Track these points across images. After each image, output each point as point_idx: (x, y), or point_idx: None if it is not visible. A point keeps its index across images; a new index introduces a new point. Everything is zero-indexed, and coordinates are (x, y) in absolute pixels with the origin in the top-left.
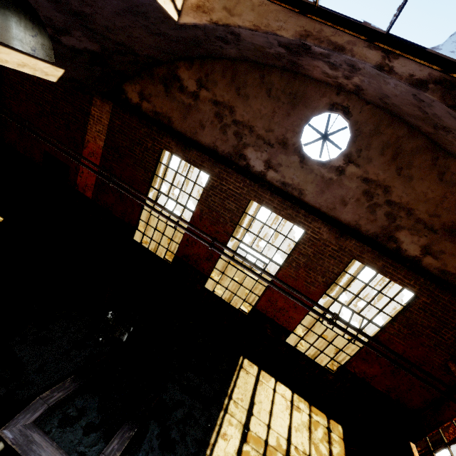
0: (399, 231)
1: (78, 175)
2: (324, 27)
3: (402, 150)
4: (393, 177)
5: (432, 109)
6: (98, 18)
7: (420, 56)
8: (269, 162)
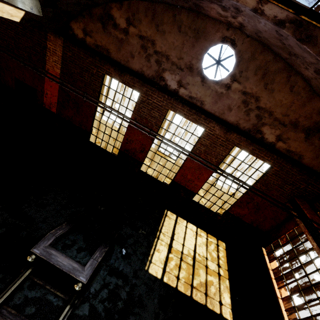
0: (263, 126)
1: (44, 96)
2: None
3: (269, 71)
4: (262, 90)
5: (288, 41)
6: None
7: (282, 2)
8: (180, 82)
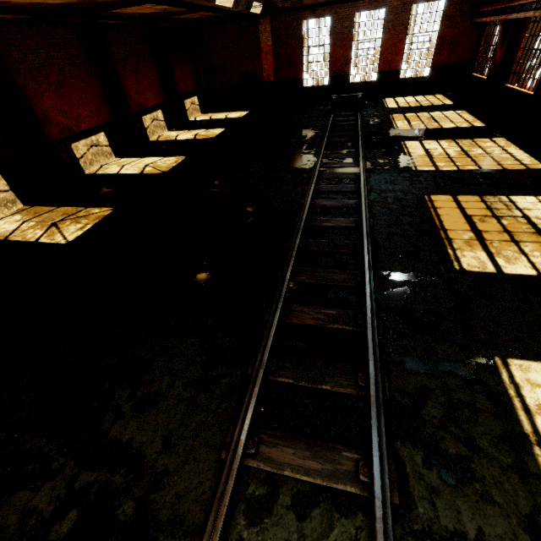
0: None
1: (263, 73)
2: None
3: None
4: None
5: None
6: None
7: None
8: None
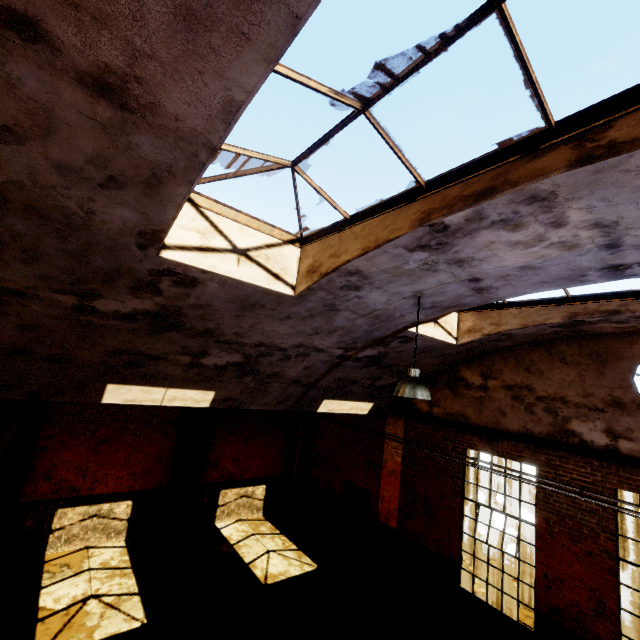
0: None
1: (379, 501)
2: (587, 305)
3: None
4: None
5: None
6: (401, 363)
7: None
8: (611, 430)
